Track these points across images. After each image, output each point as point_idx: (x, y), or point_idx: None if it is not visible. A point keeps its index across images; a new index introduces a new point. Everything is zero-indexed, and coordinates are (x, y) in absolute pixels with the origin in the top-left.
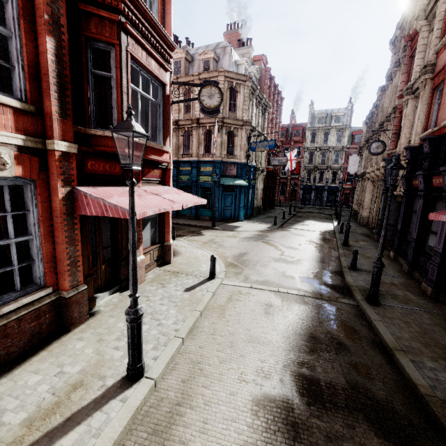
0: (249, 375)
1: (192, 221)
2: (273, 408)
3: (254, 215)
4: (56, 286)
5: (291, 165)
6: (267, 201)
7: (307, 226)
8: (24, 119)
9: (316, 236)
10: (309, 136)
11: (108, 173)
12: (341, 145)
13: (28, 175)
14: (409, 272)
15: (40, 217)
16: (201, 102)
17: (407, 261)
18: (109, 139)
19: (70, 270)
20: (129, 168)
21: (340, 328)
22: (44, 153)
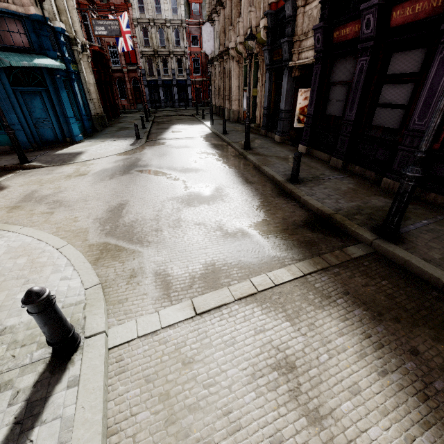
0: None
1: None
2: None
3: (98, 130)
4: None
5: (126, 43)
6: (108, 106)
7: (180, 132)
8: None
9: (203, 144)
10: None
11: None
12: (179, 19)
13: None
14: (343, 166)
15: None
16: None
17: (337, 153)
18: None
19: None
20: None
21: None
22: None
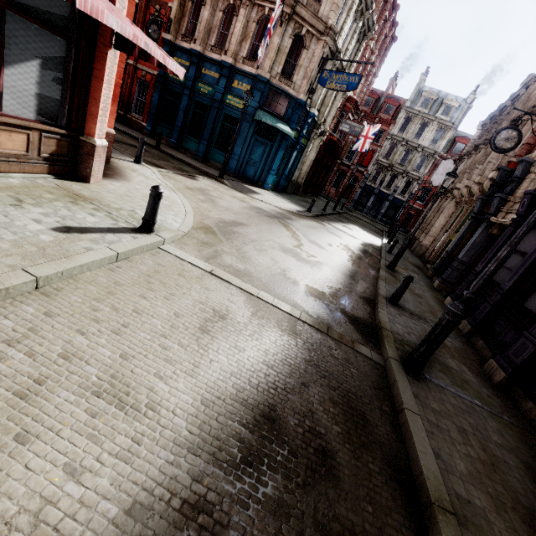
0: None
1: (195, 161)
2: None
3: (288, 192)
4: None
5: (363, 145)
6: (312, 183)
7: (350, 229)
8: None
9: (356, 244)
10: (401, 119)
11: None
12: (434, 149)
13: None
14: (468, 334)
15: None
16: None
17: (472, 318)
18: None
19: None
20: None
21: (338, 409)
22: None
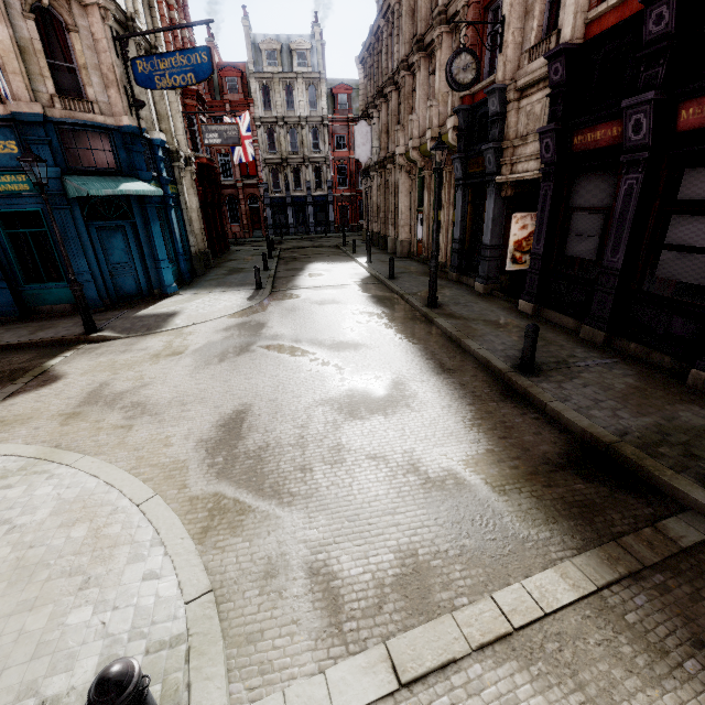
0: None
1: (10, 328)
2: None
3: (199, 273)
4: None
5: (245, 151)
6: (214, 237)
7: (322, 276)
8: None
9: (359, 297)
10: (257, 92)
11: None
12: (318, 115)
13: None
14: (605, 342)
15: None
16: None
17: (593, 320)
18: None
19: None
20: None
21: None
22: None
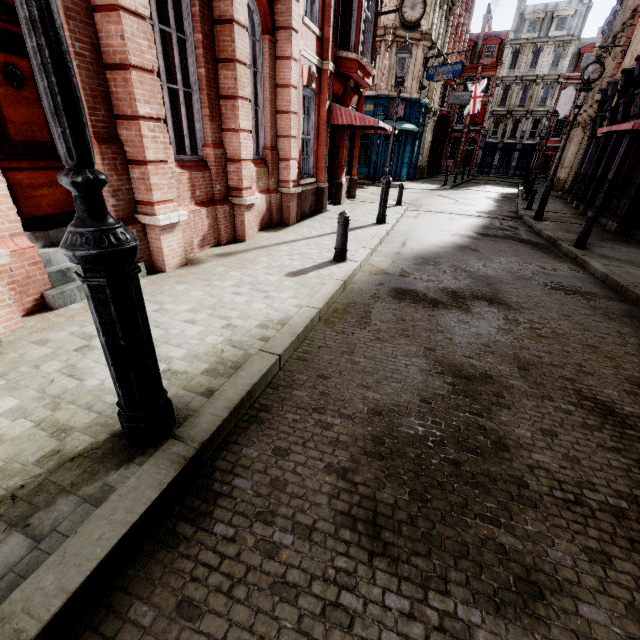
0: (445, 230)
1: None
2: (462, 235)
3: (417, 178)
4: (316, 179)
5: (474, 106)
6: (432, 163)
7: (485, 189)
8: (318, 44)
9: (494, 195)
10: (508, 56)
11: (337, 94)
12: (556, 74)
13: (316, 89)
14: (583, 212)
15: (316, 123)
16: (403, 15)
17: (585, 203)
18: (348, 60)
19: (324, 168)
20: (401, 79)
21: (506, 226)
22: (320, 72)
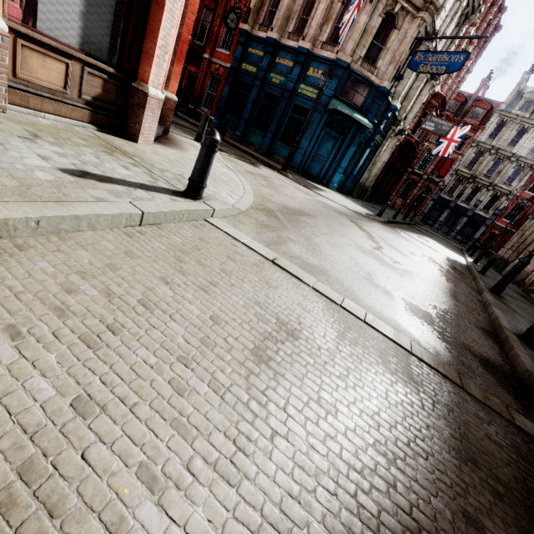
0: None
1: (258, 154)
2: None
3: (353, 195)
4: None
5: (446, 149)
6: (380, 189)
7: (427, 241)
8: None
9: (440, 258)
10: (492, 124)
11: None
12: (533, 159)
13: None
14: None
15: None
16: None
17: None
18: None
19: None
20: None
21: None
22: None
